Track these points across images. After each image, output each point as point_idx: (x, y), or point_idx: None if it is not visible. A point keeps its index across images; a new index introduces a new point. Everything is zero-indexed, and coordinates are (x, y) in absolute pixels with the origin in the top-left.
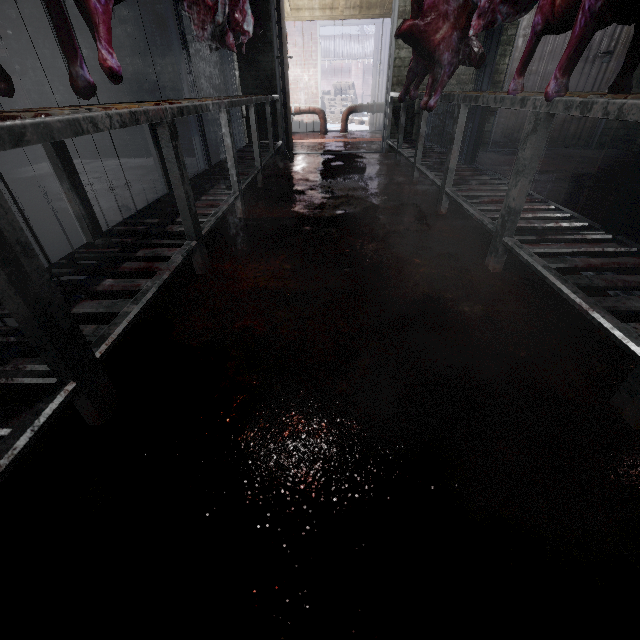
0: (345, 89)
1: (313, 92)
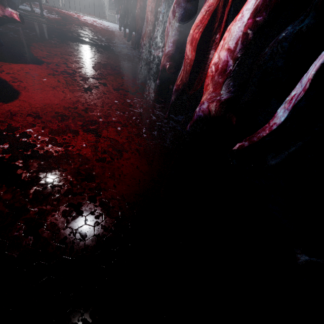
0: None
1: None
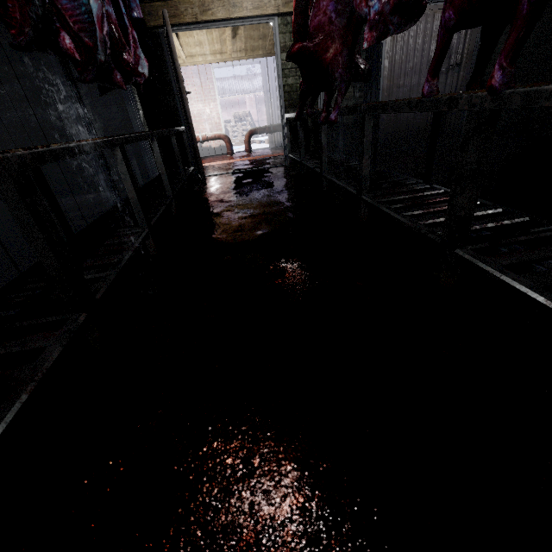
0: (243, 117)
1: (216, 122)
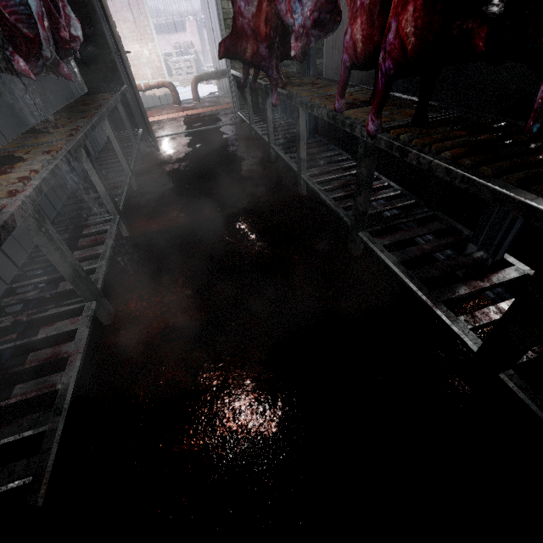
0: (185, 49)
1: (157, 65)
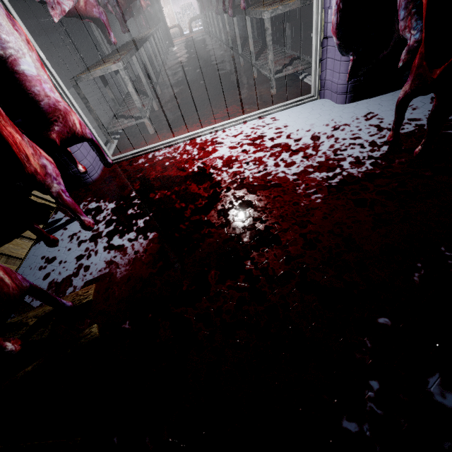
0: (188, 8)
1: (172, 17)
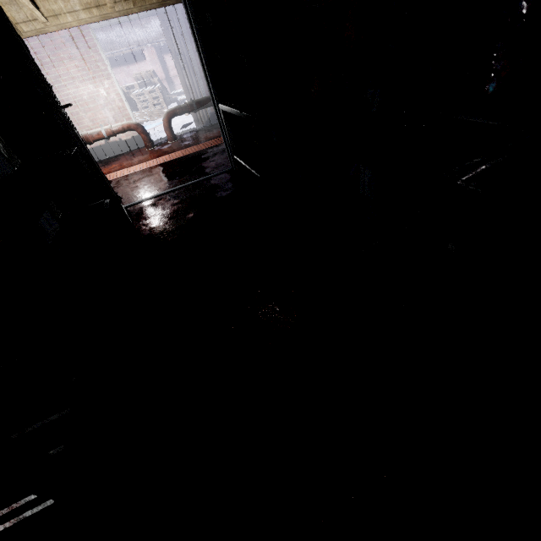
0: (148, 79)
1: (118, 105)
